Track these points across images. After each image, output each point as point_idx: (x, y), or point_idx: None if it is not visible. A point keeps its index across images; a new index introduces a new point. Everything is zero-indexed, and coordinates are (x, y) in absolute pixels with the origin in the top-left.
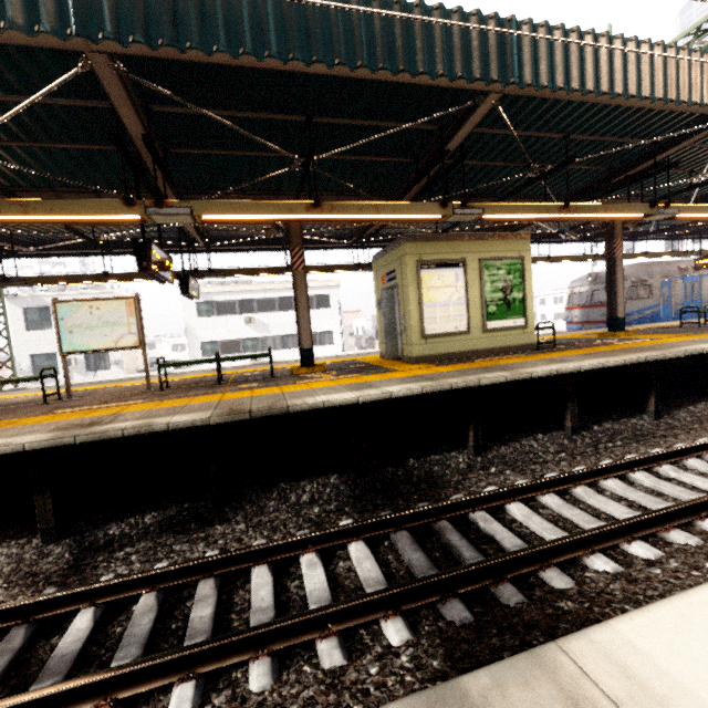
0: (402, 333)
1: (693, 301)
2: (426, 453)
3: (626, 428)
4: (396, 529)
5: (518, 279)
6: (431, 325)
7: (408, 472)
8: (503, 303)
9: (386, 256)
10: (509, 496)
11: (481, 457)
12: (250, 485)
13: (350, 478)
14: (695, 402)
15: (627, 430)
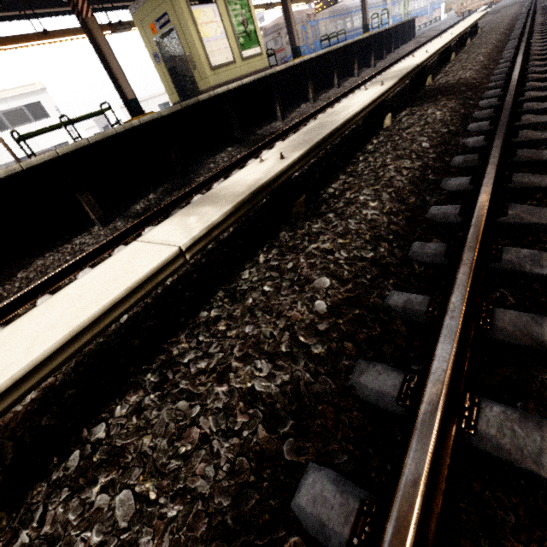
0: (193, 72)
1: (317, 41)
2: (260, 127)
3: (331, 94)
4: (287, 135)
5: (248, 13)
6: (213, 58)
7: (261, 135)
8: (246, 35)
9: (149, 0)
10: (315, 115)
11: (286, 120)
12: (189, 167)
13: (237, 146)
14: (347, 79)
15: (332, 95)
